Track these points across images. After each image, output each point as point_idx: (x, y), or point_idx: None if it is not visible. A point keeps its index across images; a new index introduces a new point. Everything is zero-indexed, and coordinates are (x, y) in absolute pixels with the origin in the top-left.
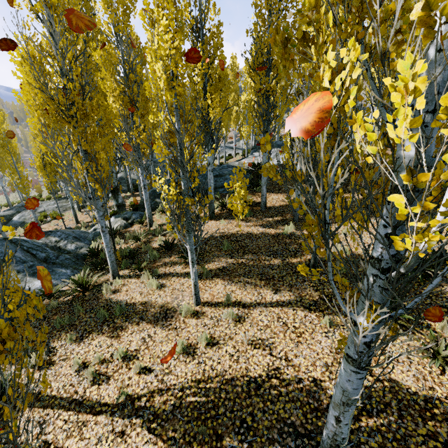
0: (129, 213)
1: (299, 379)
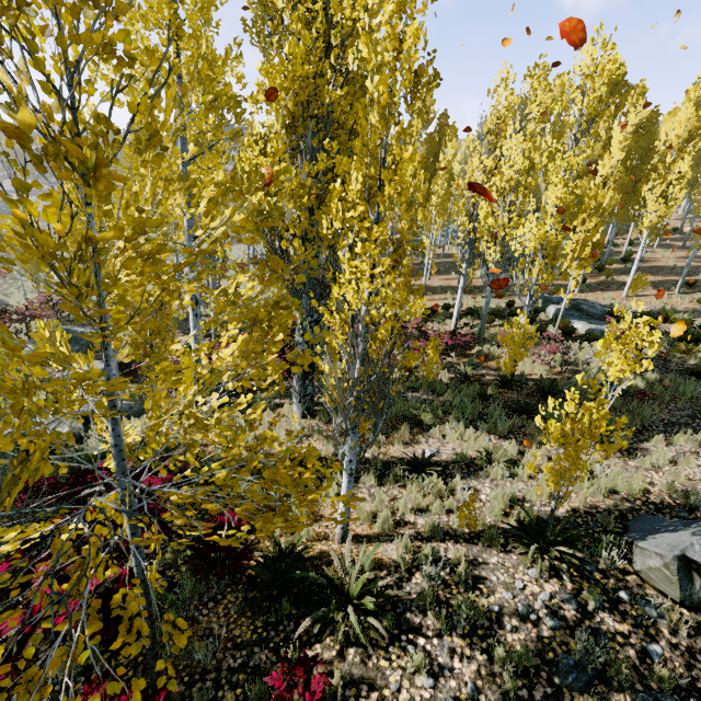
0: None
1: None
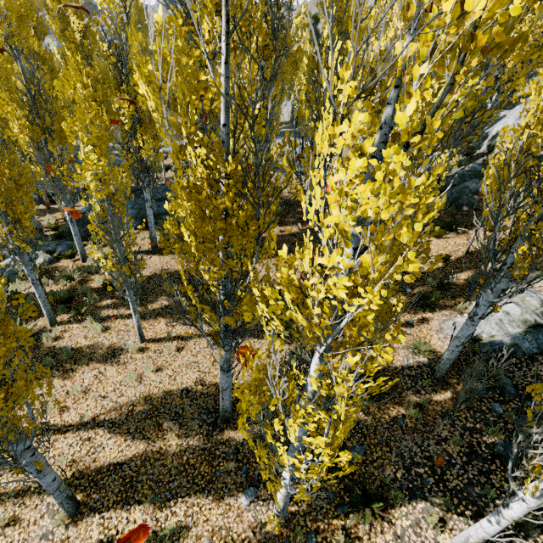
0: (52, 245)
1: (216, 382)
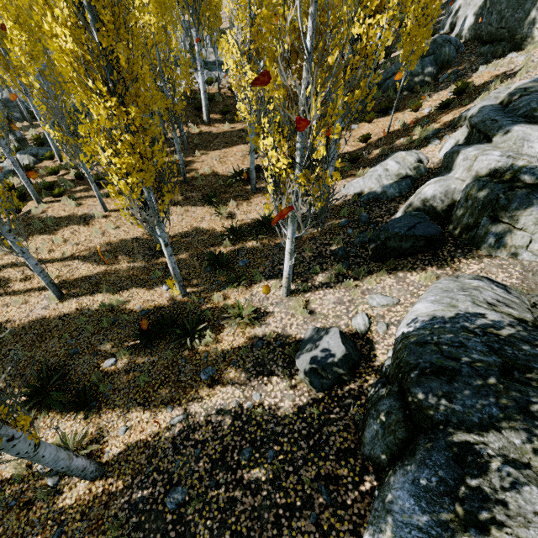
0: (34, 149)
1: None
